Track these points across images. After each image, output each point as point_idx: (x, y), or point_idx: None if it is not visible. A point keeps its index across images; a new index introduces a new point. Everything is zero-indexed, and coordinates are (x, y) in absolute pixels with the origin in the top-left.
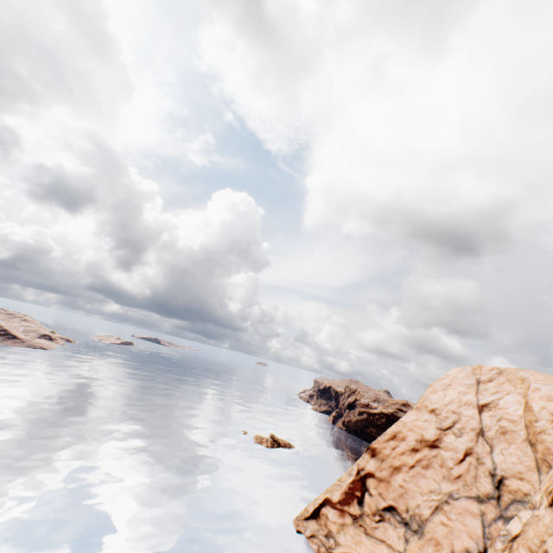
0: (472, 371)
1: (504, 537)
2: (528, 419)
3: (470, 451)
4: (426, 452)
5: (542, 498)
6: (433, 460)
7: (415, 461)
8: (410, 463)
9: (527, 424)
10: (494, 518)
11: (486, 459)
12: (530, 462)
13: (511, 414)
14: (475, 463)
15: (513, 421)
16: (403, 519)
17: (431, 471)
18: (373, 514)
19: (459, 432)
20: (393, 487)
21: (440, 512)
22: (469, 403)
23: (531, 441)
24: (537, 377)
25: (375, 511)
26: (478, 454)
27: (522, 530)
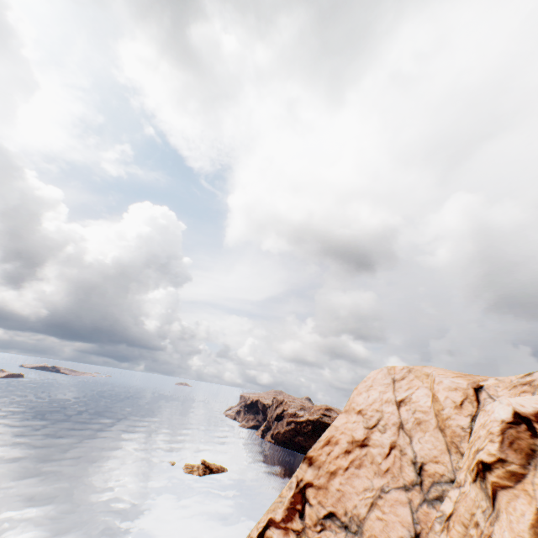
0: (388, 371)
1: (440, 518)
2: (436, 408)
3: (394, 444)
4: (357, 452)
5: (466, 476)
6: (364, 459)
7: (349, 463)
8: (345, 465)
9: (436, 413)
10: (420, 502)
11: (407, 449)
12: (442, 446)
13: (422, 406)
14: (399, 455)
15: (425, 411)
16: (343, 523)
17: (364, 469)
18: (315, 525)
19: (383, 428)
20: (331, 493)
21: (375, 508)
22: (389, 401)
23: (441, 427)
24: (438, 371)
25: (316, 522)
26: (400, 446)
27: (454, 508)
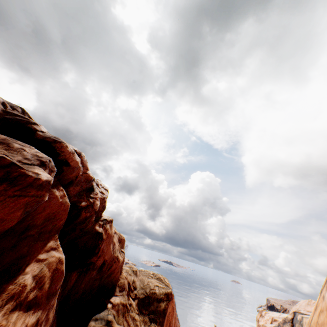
0: (307, 302)
1: None
2: None
3: None
4: None
5: None
6: None
7: None
8: None
9: None
10: None
11: None
12: None
13: None
14: None
15: None
16: None
17: None
18: None
19: None
20: None
21: None
22: None
23: None
24: None
25: None
26: None
27: None
